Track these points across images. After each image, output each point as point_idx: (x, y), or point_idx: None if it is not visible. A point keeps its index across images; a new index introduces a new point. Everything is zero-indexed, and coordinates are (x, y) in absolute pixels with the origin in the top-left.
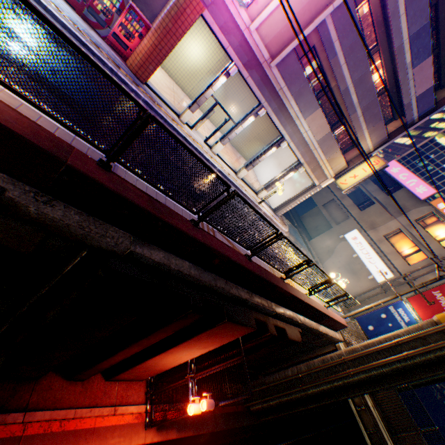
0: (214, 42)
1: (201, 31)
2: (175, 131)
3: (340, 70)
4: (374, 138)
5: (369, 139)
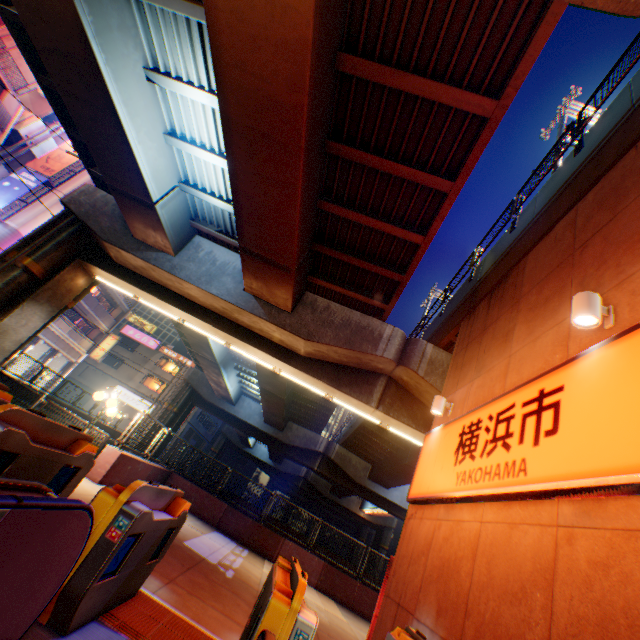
0: None
1: None
2: None
3: None
4: (109, 323)
5: (105, 324)
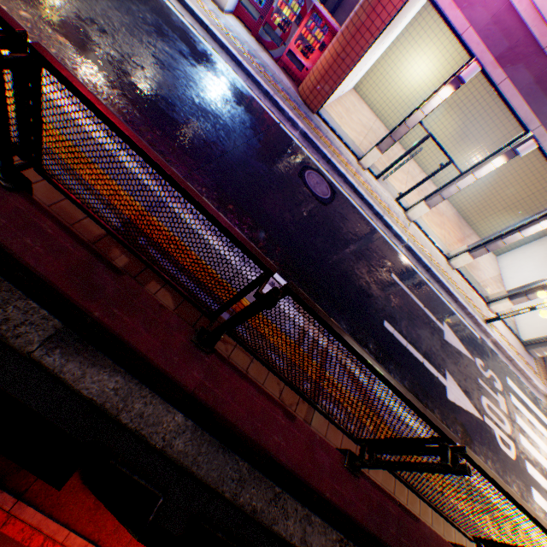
0: (456, 50)
1: (435, 37)
2: (341, 177)
3: None
4: None
5: None
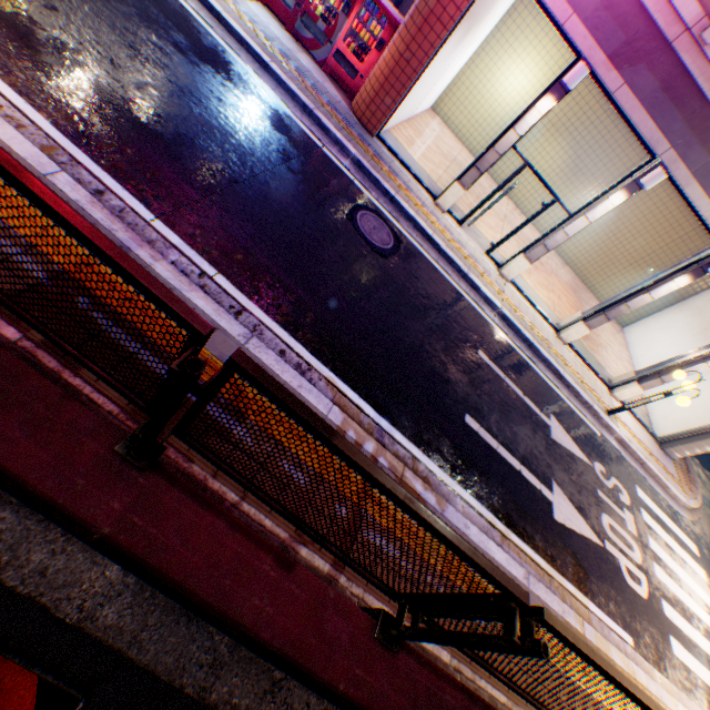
0: (563, 56)
1: (536, 39)
2: (409, 222)
3: None
4: None
5: None
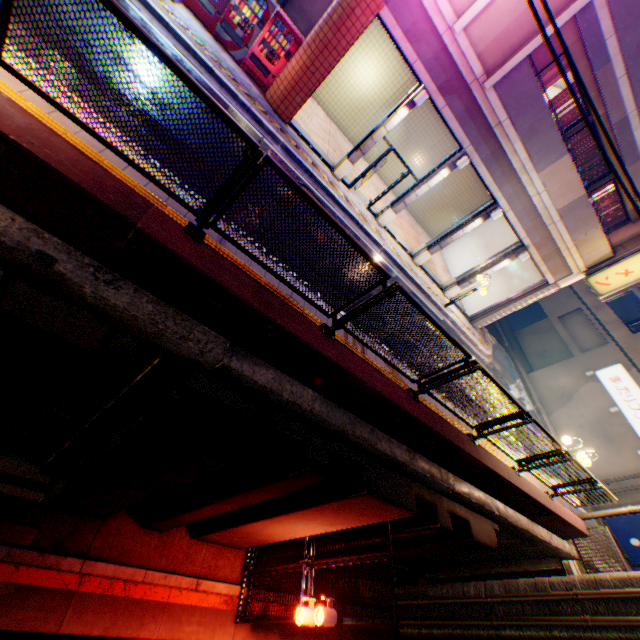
0: (396, 60)
1: (377, 45)
2: (324, 191)
3: (614, 87)
4: None
5: None
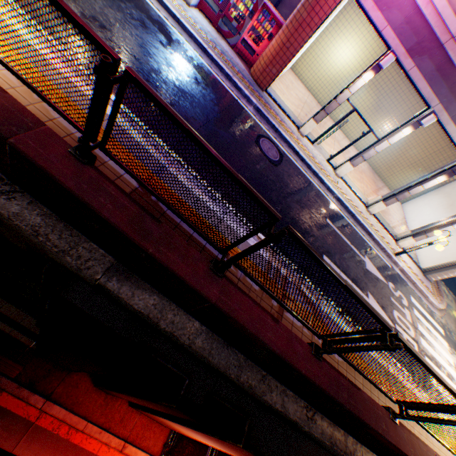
0: (373, 39)
1: (357, 28)
2: (286, 143)
3: None
4: None
5: None
